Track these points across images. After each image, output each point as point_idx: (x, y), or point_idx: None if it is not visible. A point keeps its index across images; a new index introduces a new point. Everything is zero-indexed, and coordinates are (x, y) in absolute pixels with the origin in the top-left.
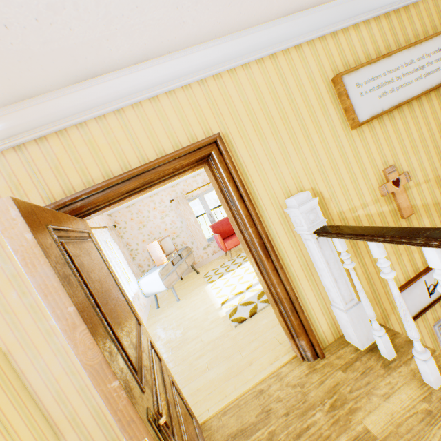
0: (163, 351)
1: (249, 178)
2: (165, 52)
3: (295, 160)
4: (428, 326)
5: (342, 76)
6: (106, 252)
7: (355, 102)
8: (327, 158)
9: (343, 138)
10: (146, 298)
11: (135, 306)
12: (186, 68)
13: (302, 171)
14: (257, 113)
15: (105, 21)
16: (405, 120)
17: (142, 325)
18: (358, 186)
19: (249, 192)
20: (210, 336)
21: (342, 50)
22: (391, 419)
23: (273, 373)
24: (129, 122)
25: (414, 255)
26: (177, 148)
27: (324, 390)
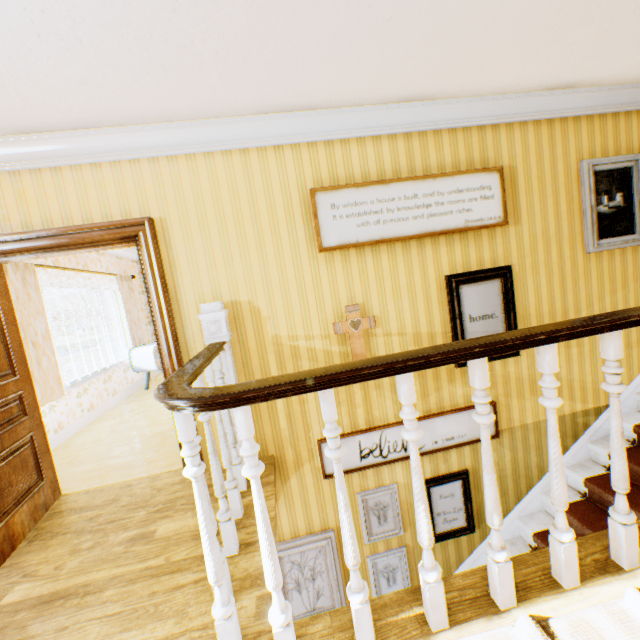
0: (104, 431)
1: (179, 270)
2: (112, 124)
3: (239, 266)
4: (351, 492)
5: (317, 192)
6: (103, 304)
7: (325, 224)
8: (278, 275)
9: (306, 258)
10: (143, 374)
11: (113, 377)
12: (136, 143)
13: (243, 280)
14: (208, 206)
15: (20, 98)
16: (395, 259)
17: (19, 377)
18: (309, 315)
19: (174, 285)
20: (152, 430)
21: (335, 163)
22: (178, 529)
23: (155, 475)
24: (64, 182)
25: (358, 409)
26: (107, 220)
27: (169, 498)
